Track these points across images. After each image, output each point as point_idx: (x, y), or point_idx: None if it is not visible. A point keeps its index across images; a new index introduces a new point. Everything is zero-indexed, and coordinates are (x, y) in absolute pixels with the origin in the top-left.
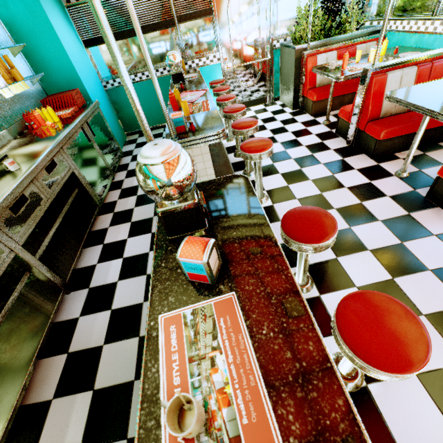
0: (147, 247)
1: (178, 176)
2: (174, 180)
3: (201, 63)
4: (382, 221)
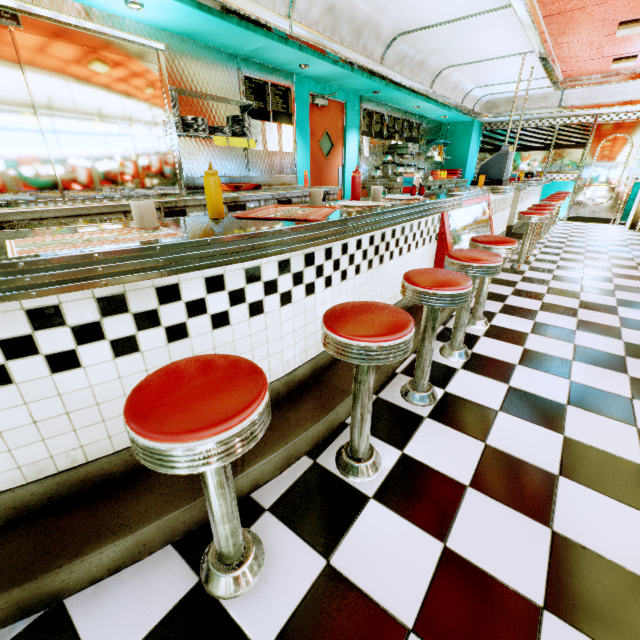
0: None
1: None
2: None
3: (558, 178)
4: (609, 255)
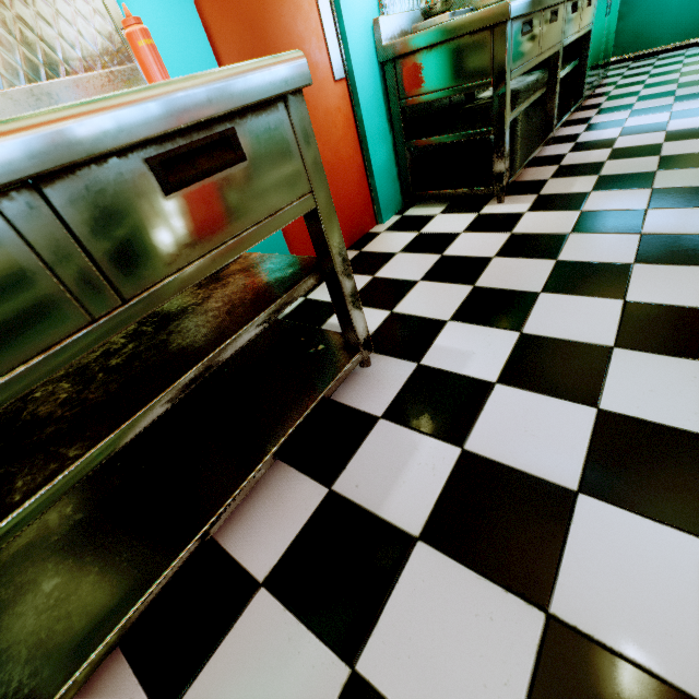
0: (664, 119)
1: None
2: None
3: None
4: None
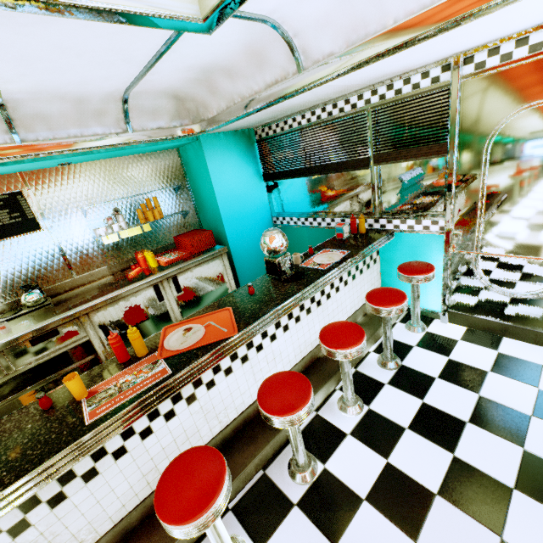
0: None
1: None
2: None
3: (405, 226)
4: None
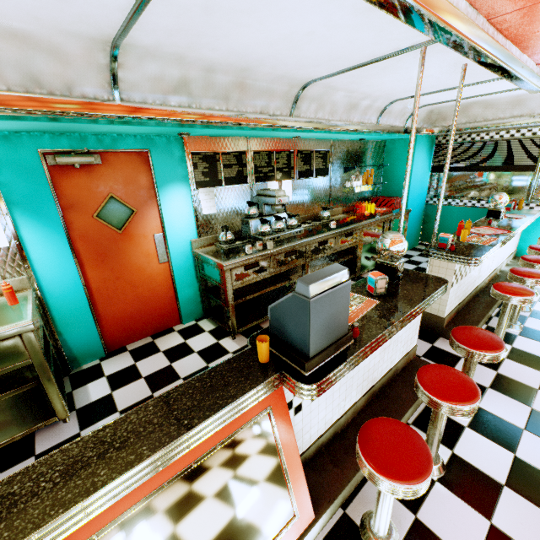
0: None
1: (392, 247)
2: (390, 247)
3: None
4: None
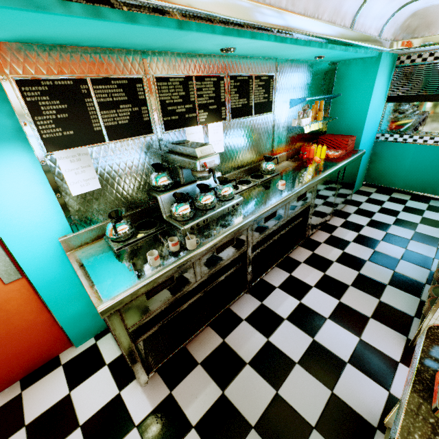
0: (328, 312)
1: None
2: None
3: None
4: None
